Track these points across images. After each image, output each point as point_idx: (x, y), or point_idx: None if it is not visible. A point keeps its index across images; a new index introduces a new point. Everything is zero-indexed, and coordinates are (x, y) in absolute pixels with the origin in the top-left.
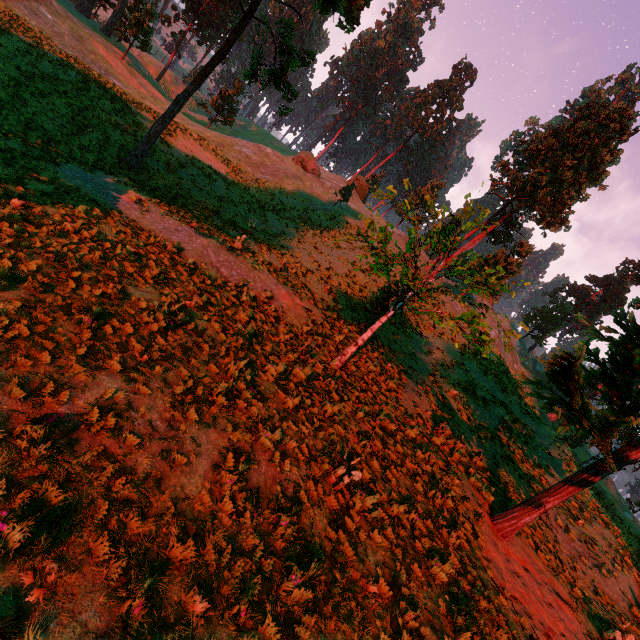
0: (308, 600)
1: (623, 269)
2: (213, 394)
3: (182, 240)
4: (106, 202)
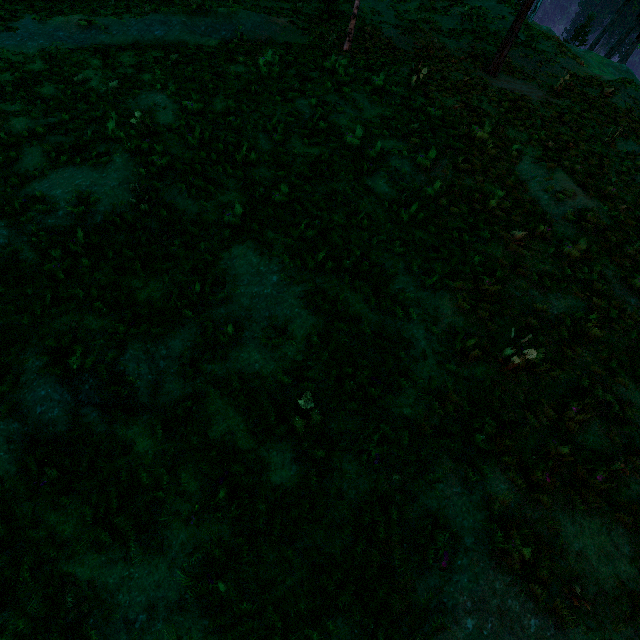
0: (441, 115)
1: None
2: (339, 82)
3: (164, 32)
4: (74, 46)
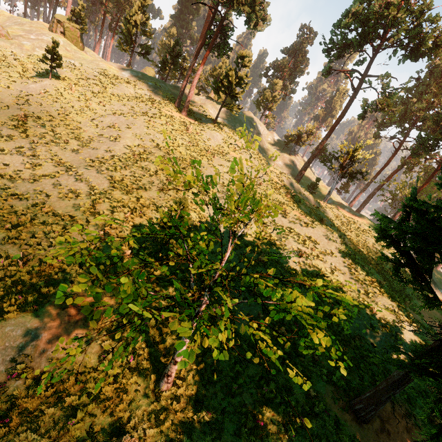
0: None
1: (301, 35)
2: None
3: None
4: None
